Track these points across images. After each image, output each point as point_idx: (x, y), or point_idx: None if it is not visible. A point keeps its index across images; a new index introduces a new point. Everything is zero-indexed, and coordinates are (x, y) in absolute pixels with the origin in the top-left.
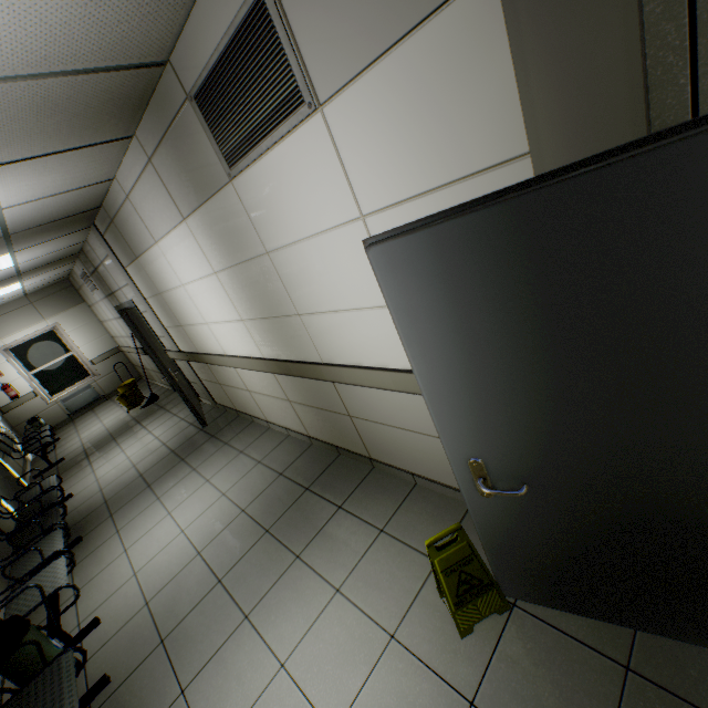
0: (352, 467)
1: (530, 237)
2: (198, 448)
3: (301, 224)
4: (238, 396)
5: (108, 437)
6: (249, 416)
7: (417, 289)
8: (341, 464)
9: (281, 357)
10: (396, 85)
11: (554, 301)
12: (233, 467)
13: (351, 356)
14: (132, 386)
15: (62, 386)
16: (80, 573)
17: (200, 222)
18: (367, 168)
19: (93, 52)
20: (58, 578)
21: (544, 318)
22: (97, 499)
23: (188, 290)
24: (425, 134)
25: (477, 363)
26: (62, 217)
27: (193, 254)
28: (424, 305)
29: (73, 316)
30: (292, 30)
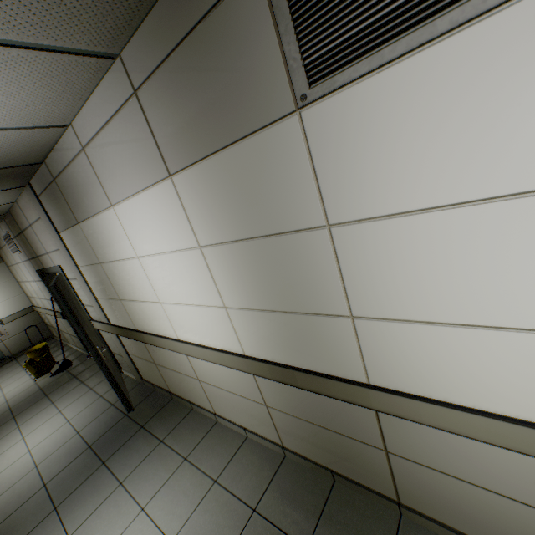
0: (364, 510)
1: None
2: (124, 445)
3: (460, 177)
4: (178, 380)
5: (7, 413)
6: (188, 402)
7: None
8: (343, 500)
9: (278, 359)
10: None
11: None
12: (178, 486)
13: (450, 389)
14: (43, 351)
15: None
16: None
17: (199, 179)
18: None
19: None
20: None
21: None
22: None
23: (144, 263)
24: None
25: None
26: None
27: (167, 222)
28: None
29: None
30: None
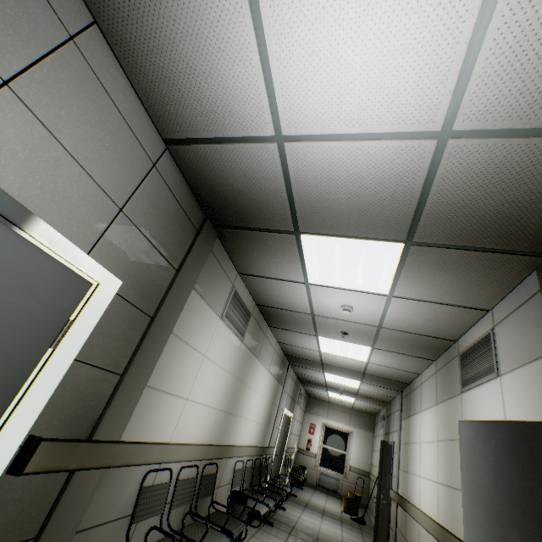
0: None
1: (514, 442)
2: None
3: None
4: None
5: (321, 509)
6: None
7: (472, 449)
8: None
9: (446, 527)
10: (526, 378)
11: (524, 484)
12: None
13: None
14: (356, 498)
15: (327, 464)
16: (260, 532)
17: (442, 408)
18: (512, 410)
19: (423, 330)
20: (261, 508)
21: (520, 493)
22: (291, 522)
23: (421, 446)
24: (534, 403)
25: (490, 511)
26: (388, 378)
27: (432, 425)
28: (473, 460)
29: (362, 434)
30: (496, 346)
